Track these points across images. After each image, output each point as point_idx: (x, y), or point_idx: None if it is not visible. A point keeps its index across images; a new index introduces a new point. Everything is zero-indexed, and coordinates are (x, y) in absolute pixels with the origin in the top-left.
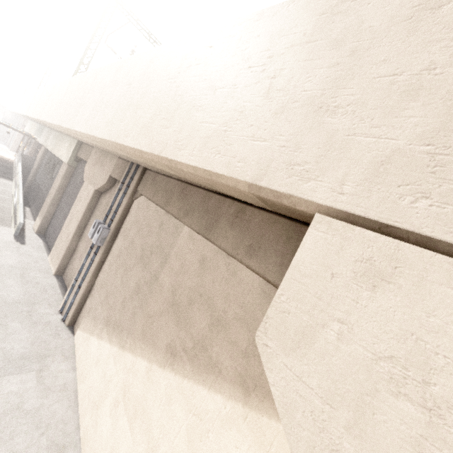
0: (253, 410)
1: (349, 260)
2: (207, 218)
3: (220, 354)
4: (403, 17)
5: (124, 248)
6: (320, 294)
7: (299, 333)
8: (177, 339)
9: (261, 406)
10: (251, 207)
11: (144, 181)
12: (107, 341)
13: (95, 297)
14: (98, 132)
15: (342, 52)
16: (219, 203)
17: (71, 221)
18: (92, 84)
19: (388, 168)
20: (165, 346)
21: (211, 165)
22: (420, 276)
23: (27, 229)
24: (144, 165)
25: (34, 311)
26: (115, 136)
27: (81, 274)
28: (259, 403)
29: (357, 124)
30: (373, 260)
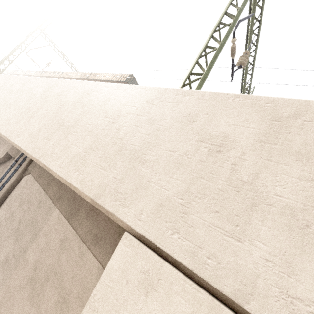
0: None
1: (137, 270)
2: (73, 206)
3: None
4: (179, 120)
5: (4, 219)
6: (118, 296)
7: None
8: None
9: None
10: None
11: (34, 162)
12: None
13: None
14: None
15: (152, 128)
16: None
17: None
18: (3, 85)
19: (163, 209)
20: None
21: (71, 178)
22: (169, 287)
23: None
24: None
25: None
26: (9, 133)
27: None
28: None
29: (153, 175)
30: (149, 272)
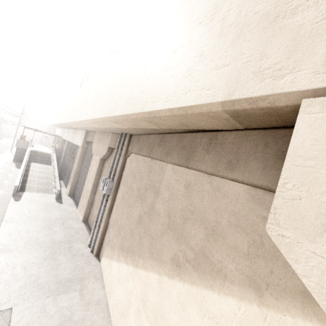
0: (271, 309)
1: None
2: (185, 152)
3: (222, 260)
4: None
5: (125, 193)
6: None
7: (320, 215)
8: (179, 252)
9: (280, 305)
10: (222, 132)
11: (131, 143)
12: (124, 263)
13: (111, 232)
14: (97, 115)
15: None
16: (192, 138)
17: (88, 182)
18: (90, 89)
19: None
20: (170, 260)
21: (184, 102)
22: None
23: (63, 194)
24: (130, 132)
25: (72, 247)
26: (109, 112)
27: (99, 217)
28: (276, 302)
29: (325, 9)
30: None
